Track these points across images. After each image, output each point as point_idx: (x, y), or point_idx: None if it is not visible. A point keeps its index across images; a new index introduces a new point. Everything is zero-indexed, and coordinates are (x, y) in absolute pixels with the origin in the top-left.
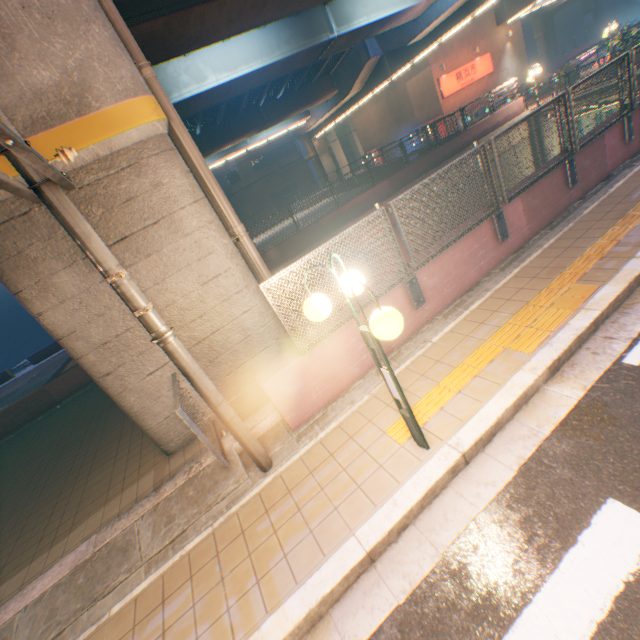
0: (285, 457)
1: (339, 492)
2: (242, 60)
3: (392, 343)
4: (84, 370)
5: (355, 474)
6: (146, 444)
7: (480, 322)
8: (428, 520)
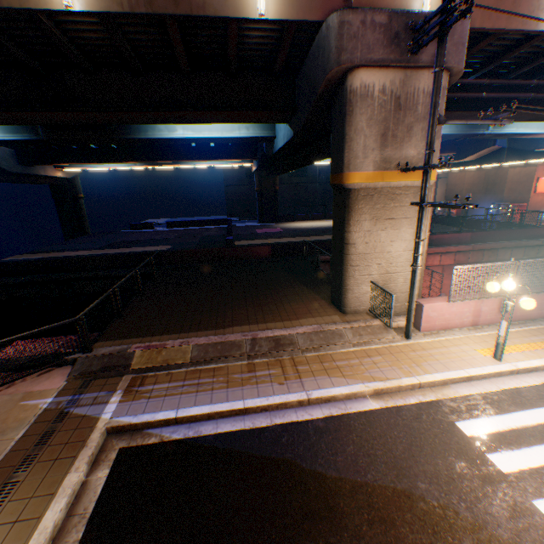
0: (417, 338)
1: (452, 357)
2: None
3: (479, 321)
4: (246, 251)
5: (460, 356)
6: (322, 304)
7: (533, 334)
8: (494, 380)
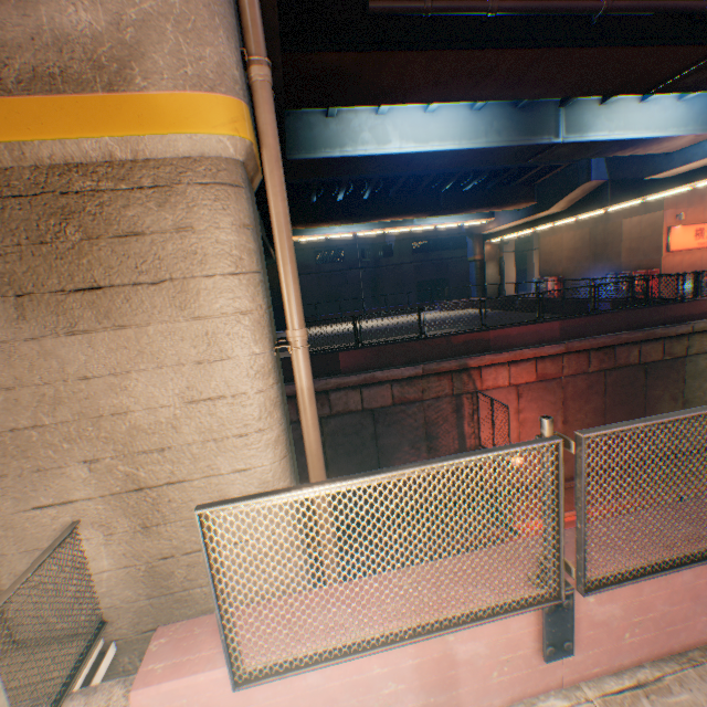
0: None
1: None
2: (437, 135)
3: (463, 703)
4: None
5: None
6: None
7: None
8: None
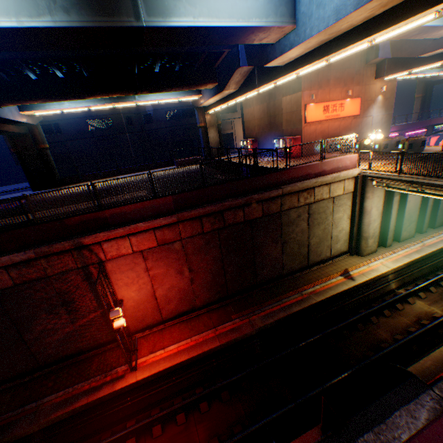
0: None
1: None
2: None
3: None
4: None
5: None
6: None
7: None
8: None
